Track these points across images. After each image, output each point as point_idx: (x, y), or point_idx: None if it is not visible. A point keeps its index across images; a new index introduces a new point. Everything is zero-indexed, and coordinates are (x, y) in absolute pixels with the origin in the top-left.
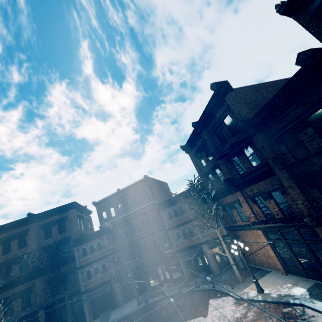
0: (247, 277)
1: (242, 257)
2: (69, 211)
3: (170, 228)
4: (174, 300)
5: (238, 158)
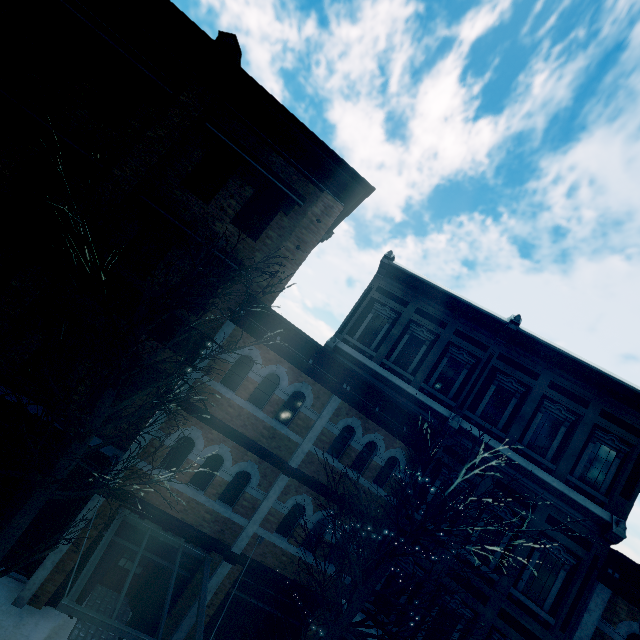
0: None
1: None
2: (326, 194)
3: None
4: None
5: None
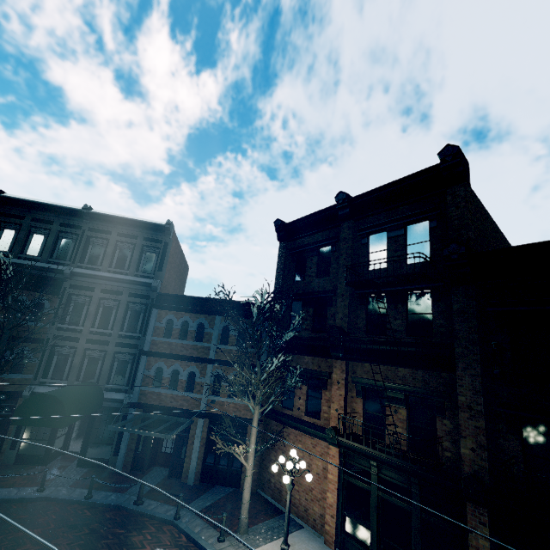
0: (255, 522)
1: (289, 490)
2: None
3: (152, 351)
4: (62, 516)
5: (388, 304)
